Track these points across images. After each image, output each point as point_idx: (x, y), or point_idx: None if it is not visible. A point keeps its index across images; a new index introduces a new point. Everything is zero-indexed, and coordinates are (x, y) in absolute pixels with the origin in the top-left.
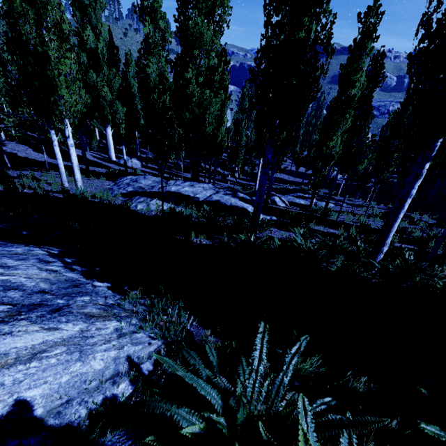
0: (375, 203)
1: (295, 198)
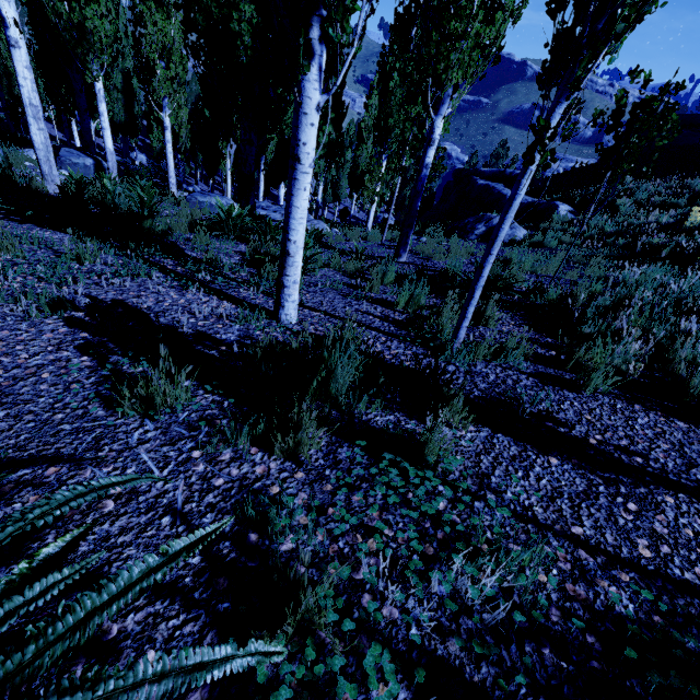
0: None
1: None
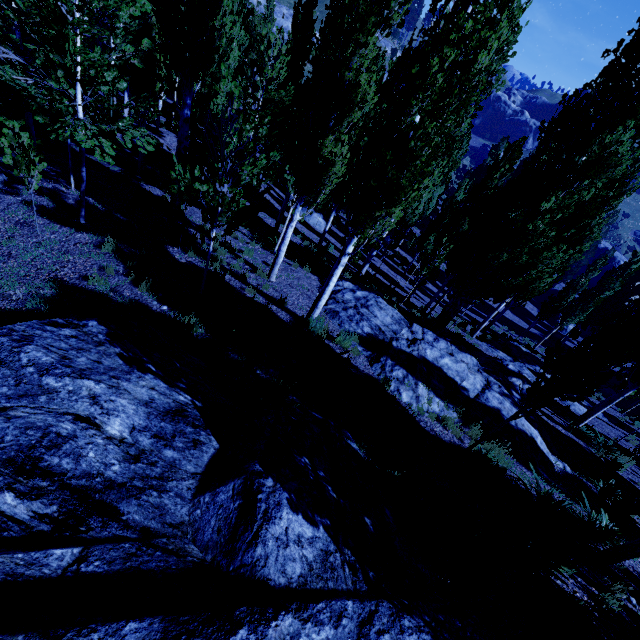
0: (639, 424)
1: (534, 376)
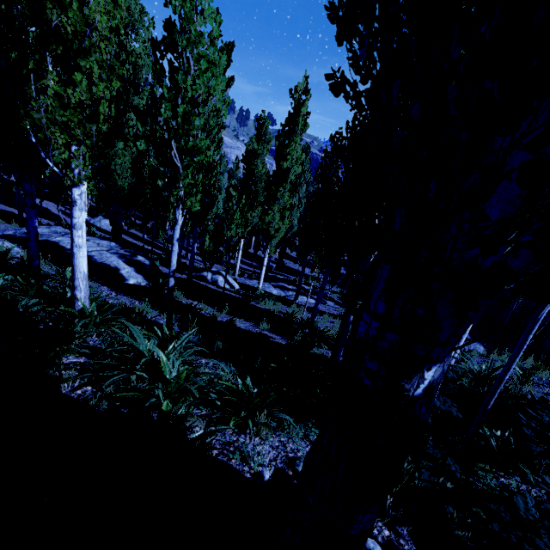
0: None
1: (271, 287)
